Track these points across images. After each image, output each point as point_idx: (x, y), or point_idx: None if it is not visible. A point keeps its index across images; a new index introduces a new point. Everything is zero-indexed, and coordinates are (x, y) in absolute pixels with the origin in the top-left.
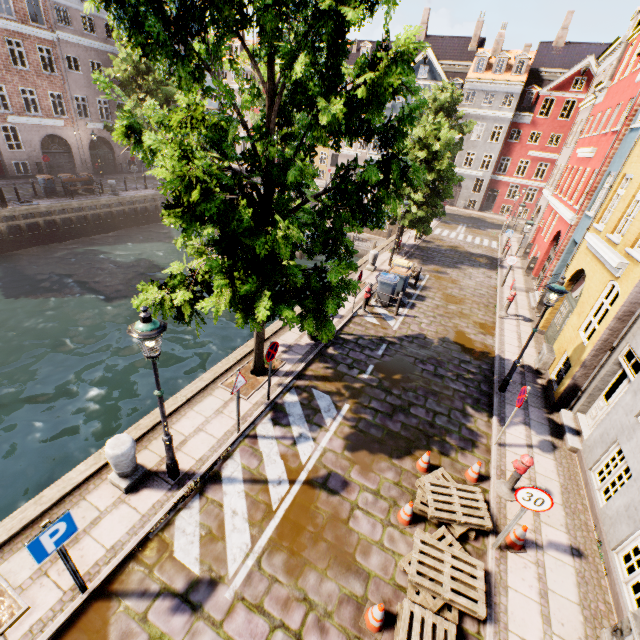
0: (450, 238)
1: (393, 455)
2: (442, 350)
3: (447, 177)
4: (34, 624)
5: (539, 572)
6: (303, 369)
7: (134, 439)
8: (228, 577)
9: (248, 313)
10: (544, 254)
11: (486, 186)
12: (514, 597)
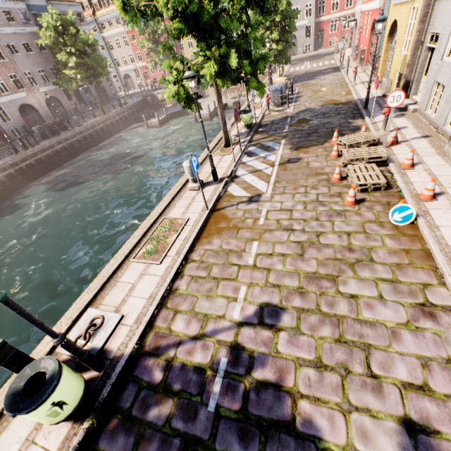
0: (302, 69)
1: (318, 145)
2: (323, 109)
3: (288, 15)
4: (195, 220)
5: (409, 146)
6: (250, 139)
7: (187, 178)
8: (264, 192)
9: (223, 77)
10: (368, 44)
11: (313, 29)
12: (399, 155)
